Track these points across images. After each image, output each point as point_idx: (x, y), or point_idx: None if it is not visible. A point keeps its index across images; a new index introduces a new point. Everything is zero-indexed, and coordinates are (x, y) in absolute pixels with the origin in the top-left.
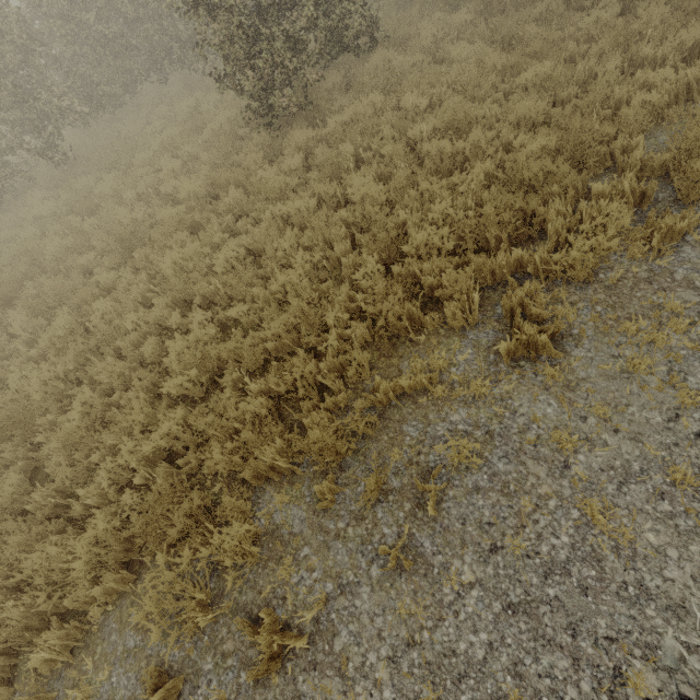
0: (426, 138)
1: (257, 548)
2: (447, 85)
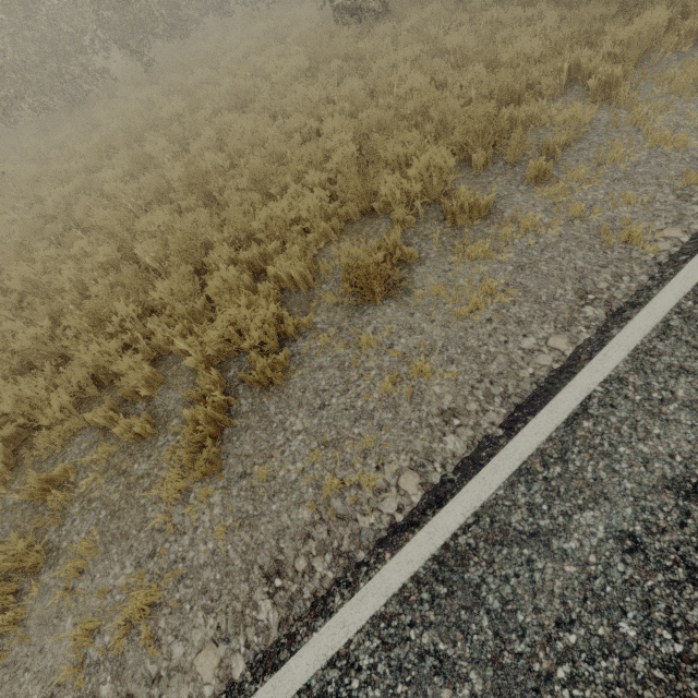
0: (505, 6)
1: (453, 161)
2: None
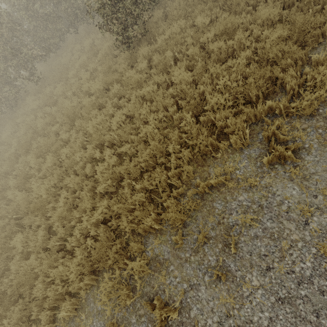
0: (211, 42)
1: (149, 271)
2: (219, 7)
